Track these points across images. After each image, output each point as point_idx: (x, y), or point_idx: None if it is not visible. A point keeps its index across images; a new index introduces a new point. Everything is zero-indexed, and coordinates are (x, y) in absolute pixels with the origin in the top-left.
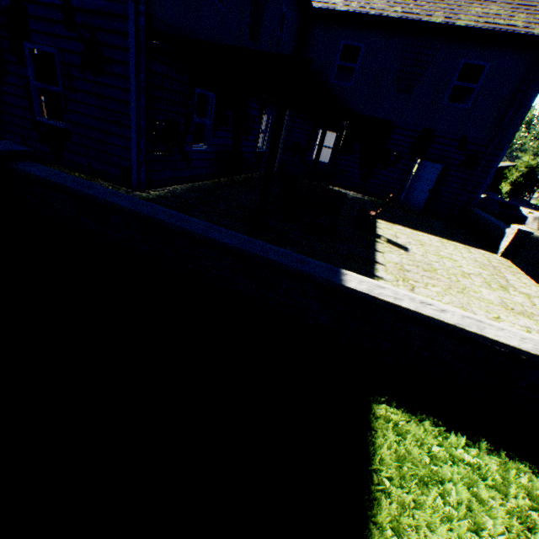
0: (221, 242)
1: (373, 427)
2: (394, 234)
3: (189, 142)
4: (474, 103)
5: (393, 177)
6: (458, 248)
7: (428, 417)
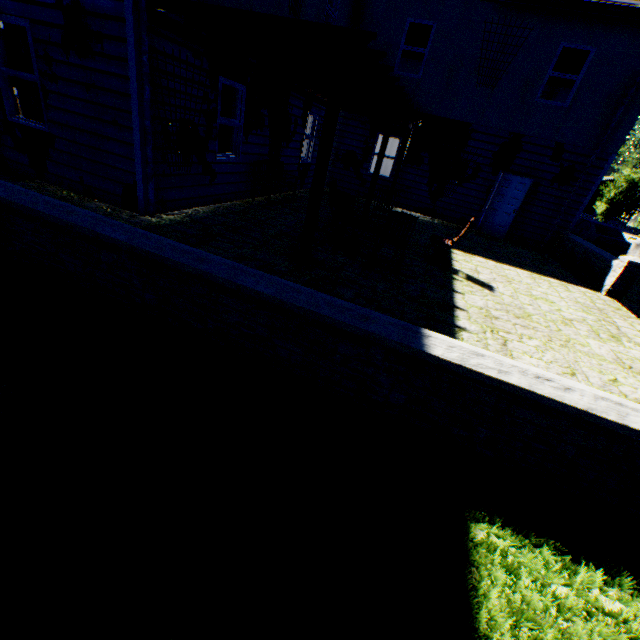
0: (253, 290)
1: (473, 562)
2: (474, 268)
3: (212, 150)
4: (574, 100)
5: (470, 195)
6: (553, 285)
7: (546, 540)
